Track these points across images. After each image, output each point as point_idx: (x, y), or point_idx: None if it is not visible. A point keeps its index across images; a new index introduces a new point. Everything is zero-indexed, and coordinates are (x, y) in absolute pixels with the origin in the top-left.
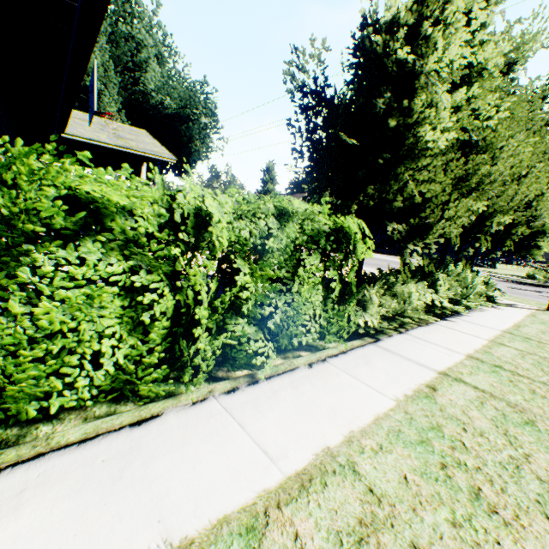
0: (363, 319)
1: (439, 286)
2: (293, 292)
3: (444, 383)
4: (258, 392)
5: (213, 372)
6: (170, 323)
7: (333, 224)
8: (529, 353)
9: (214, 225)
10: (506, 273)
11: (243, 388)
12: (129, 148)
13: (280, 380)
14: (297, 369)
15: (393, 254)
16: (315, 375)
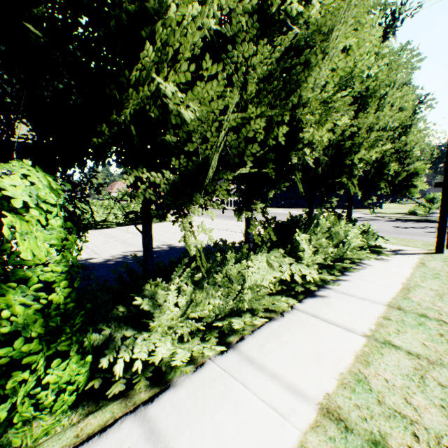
0: (127, 356)
1: (304, 250)
2: None
3: None
4: None
5: None
6: None
7: None
8: (432, 363)
9: None
10: (391, 211)
11: None
12: None
13: None
14: None
15: (296, 207)
16: None
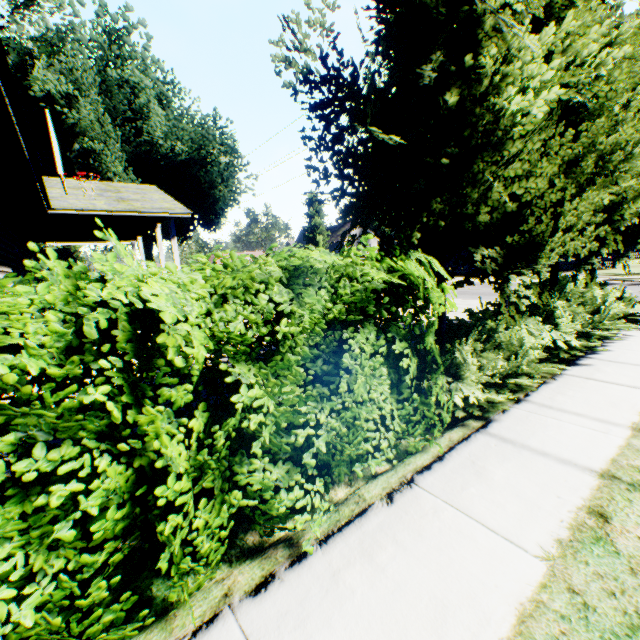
0: (459, 395)
1: (558, 318)
2: (341, 393)
3: (617, 500)
4: (306, 581)
5: (239, 537)
6: (127, 508)
7: (388, 269)
8: None
9: (166, 329)
10: (632, 271)
11: (281, 574)
12: (132, 211)
13: (344, 542)
14: (369, 510)
15: None
16: (399, 519)
